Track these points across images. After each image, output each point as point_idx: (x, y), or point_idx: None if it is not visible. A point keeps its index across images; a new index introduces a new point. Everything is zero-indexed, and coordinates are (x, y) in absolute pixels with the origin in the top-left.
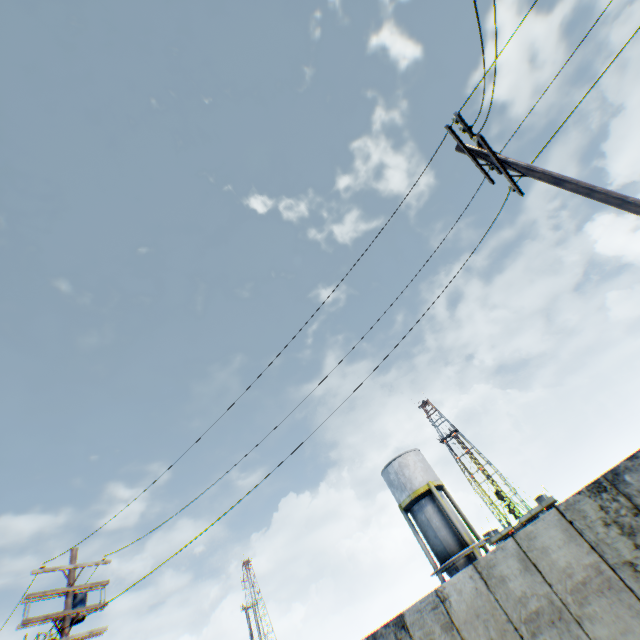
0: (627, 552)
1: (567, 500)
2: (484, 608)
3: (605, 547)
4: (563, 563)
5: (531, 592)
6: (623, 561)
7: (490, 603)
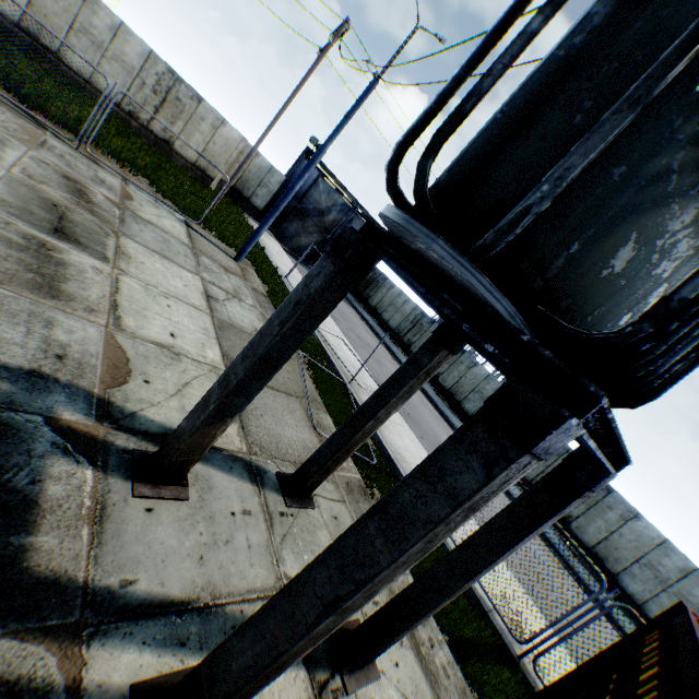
0: (150, 84)
1: (160, 58)
2: (71, 0)
3: (147, 75)
4: (127, 53)
5: (101, 33)
6: (145, 82)
7: (77, 5)
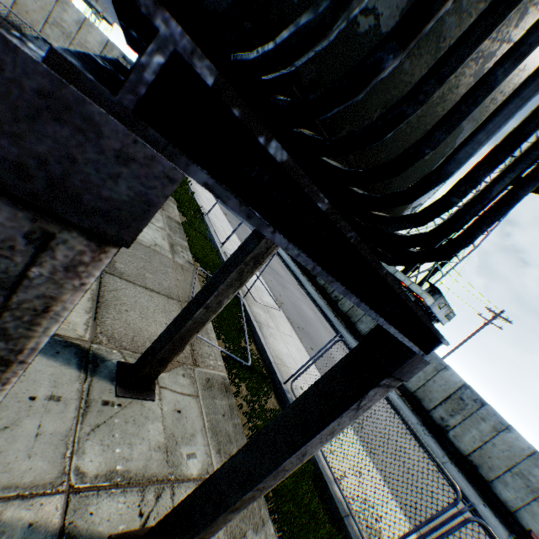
0: None
1: (115, 46)
2: (47, 1)
3: None
4: (90, 41)
5: (70, 26)
6: None
7: (51, 4)
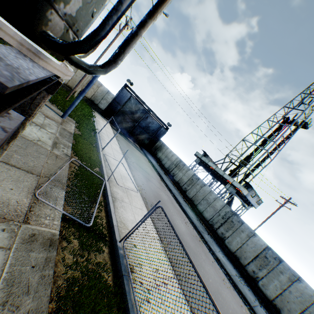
0: None
1: None
2: None
3: None
4: None
5: None
6: None
7: None
